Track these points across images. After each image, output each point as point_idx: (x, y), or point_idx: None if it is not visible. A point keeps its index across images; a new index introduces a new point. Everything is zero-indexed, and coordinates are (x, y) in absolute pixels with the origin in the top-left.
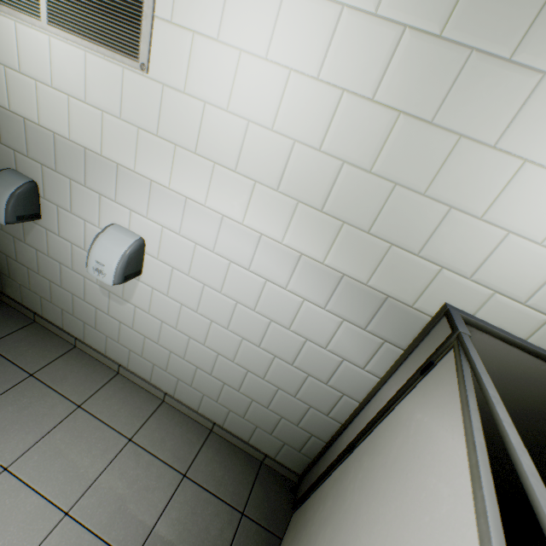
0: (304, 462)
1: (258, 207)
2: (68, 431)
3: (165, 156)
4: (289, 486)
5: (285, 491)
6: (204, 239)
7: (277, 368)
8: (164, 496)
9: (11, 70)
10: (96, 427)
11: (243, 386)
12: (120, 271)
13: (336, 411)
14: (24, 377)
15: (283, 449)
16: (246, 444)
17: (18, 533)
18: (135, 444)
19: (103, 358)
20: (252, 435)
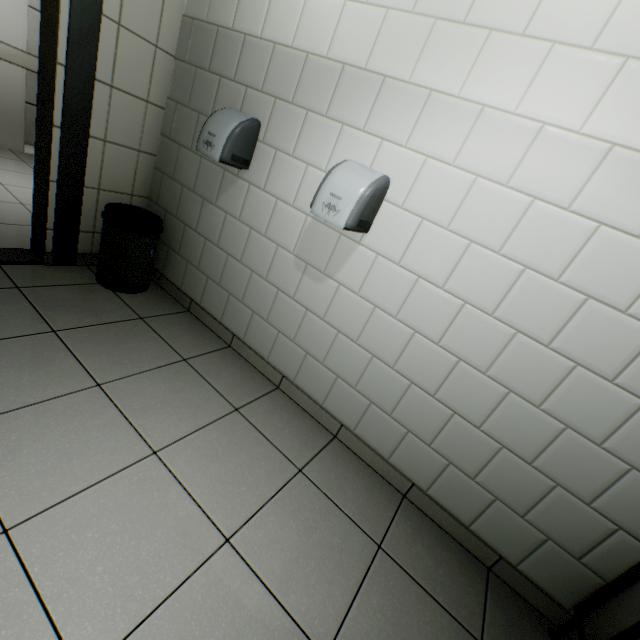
0: (581, 584)
1: (619, 100)
2: (225, 433)
3: (466, 51)
4: (544, 626)
5: (539, 632)
6: (494, 167)
7: (575, 386)
8: (355, 567)
9: None
10: (258, 441)
11: (491, 418)
12: (359, 209)
13: None
14: (177, 359)
15: (541, 549)
16: (466, 528)
17: (166, 543)
18: (306, 478)
19: (263, 364)
20: (481, 514)
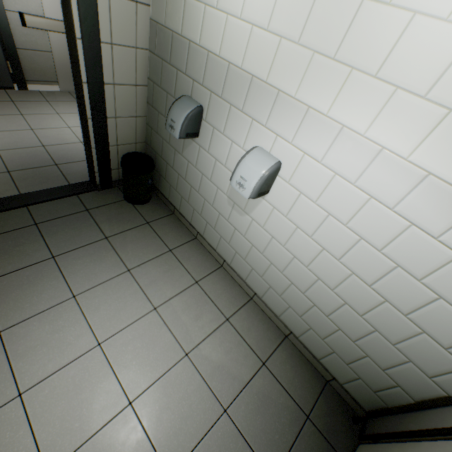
0: (374, 403)
1: (438, 142)
2: (189, 297)
3: (334, 81)
4: (351, 414)
5: (346, 417)
6: (347, 170)
7: (383, 312)
8: (248, 373)
9: (209, 7)
10: (206, 301)
11: (334, 313)
12: (257, 188)
13: (445, 379)
14: (166, 250)
15: (355, 381)
16: (317, 360)
17: (160, 354)
18: (230, 324)
19: (213, 252)
20: (326, 356)
